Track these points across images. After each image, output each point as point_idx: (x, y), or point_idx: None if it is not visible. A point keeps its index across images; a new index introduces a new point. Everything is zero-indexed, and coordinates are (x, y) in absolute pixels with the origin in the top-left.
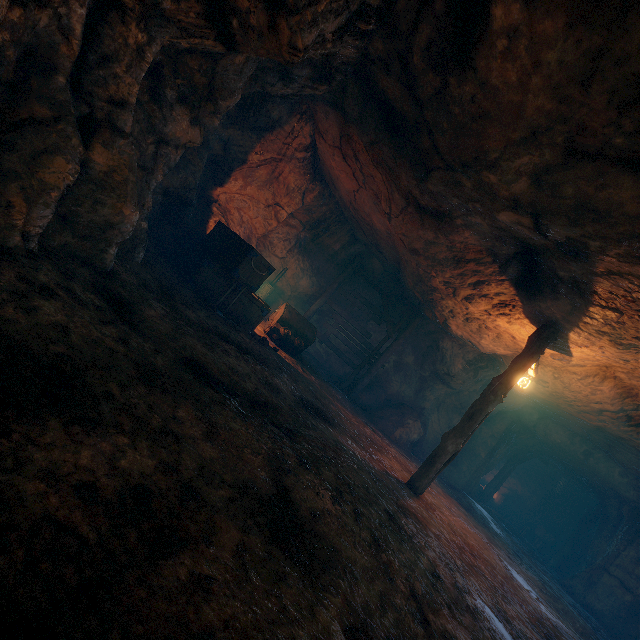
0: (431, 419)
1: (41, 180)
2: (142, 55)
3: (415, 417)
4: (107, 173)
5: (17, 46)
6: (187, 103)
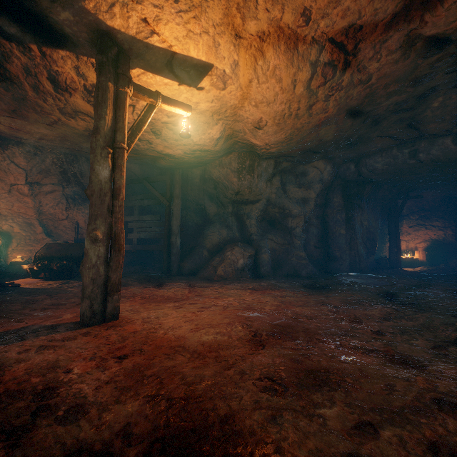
0: (268, 238)
1: None
2: None
3: (232, 247)
4: None
5: None
6: None
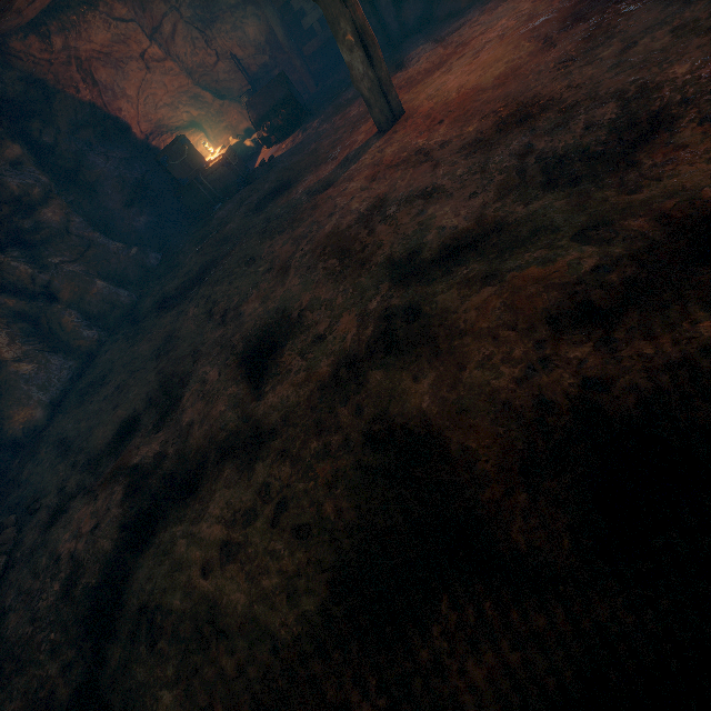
0: None
1: (72, 331)
2: (2, 262)
3: None
4: (75, 294)
5: (18, 322)
6: (31, 212)
